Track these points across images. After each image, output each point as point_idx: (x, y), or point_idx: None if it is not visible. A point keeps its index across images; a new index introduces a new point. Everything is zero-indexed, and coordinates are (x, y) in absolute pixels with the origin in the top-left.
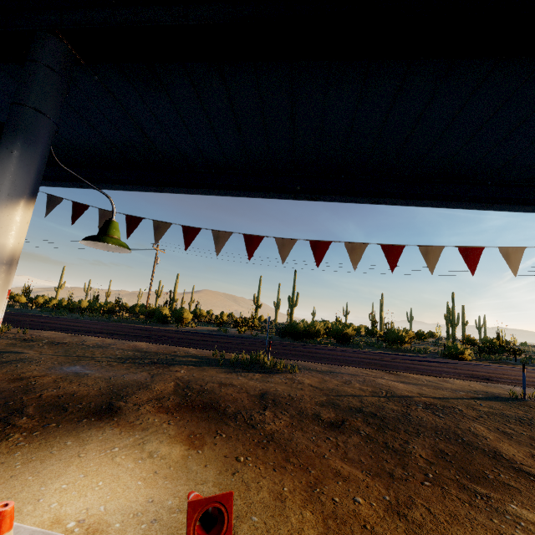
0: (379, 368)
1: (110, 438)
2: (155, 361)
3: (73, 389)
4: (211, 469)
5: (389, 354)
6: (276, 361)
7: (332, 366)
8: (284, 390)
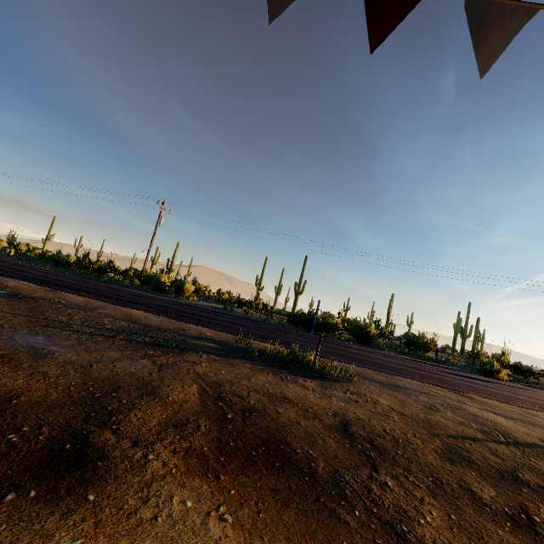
0: (442, 384)
1: None
2: (161, 341)
3: (16, 386)
4: None
5: (422, 363)
6: (323, 362)
7: (386, 375)
8: (369, 419)
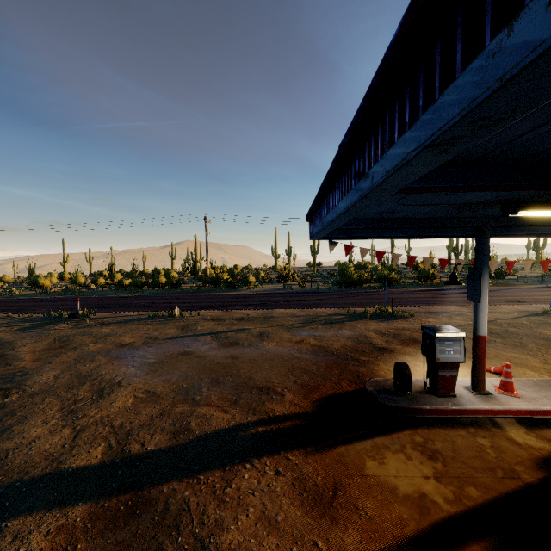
0: (451, 304)
1: (412, 358)
2: (328, 321)
3: (340, 343)
4: (468, 362)
5: (434, 291)
6: (395, 310)
7: (422, 308)
8: None
